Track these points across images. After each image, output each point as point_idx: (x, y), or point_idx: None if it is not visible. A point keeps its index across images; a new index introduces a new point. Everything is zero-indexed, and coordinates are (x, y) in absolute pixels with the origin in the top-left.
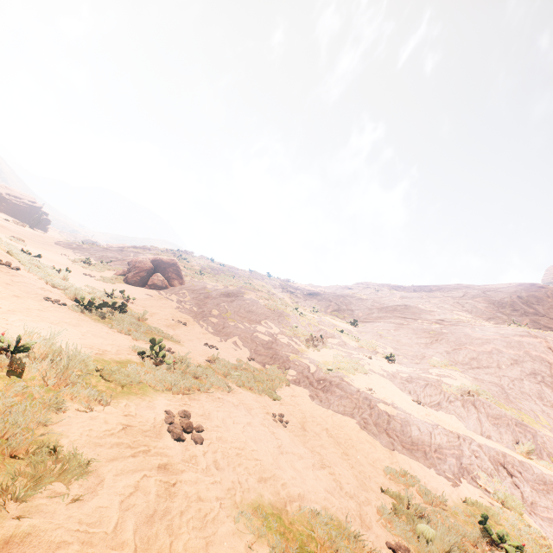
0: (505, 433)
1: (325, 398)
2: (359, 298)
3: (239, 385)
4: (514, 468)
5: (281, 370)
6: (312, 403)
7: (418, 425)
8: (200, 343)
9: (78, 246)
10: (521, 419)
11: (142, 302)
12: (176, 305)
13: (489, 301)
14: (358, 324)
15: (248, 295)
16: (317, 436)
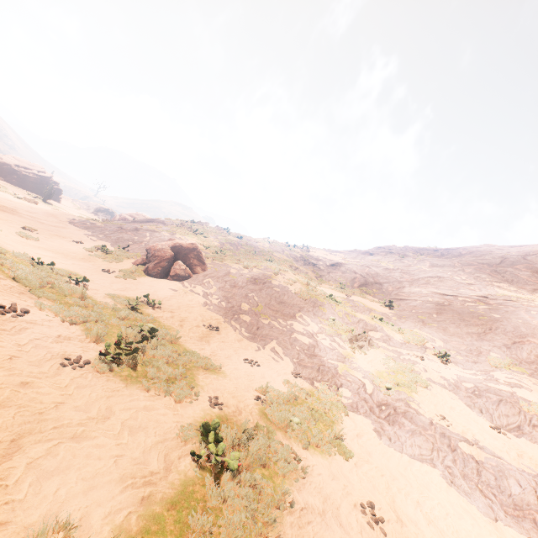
0: None
1: (393, 434)
2: (386, 268)
3: (306, 447)
4: None
5: (332, 389)
6: (381, 445)
7: (516, 477)
8: (239, 359)
9: (92, 225)
10: None
11: (168, 304)
12: (203, 300)
13: (532, 269)
14: (394, 306)
15: (275, 279)
16: (419, 532)
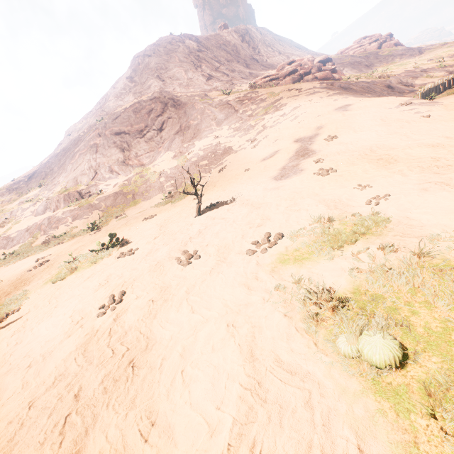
0: (62, 204)
1: None
2: (56, 155)
3: None
4: (42, 222)
5: None
6: None
7: (22, 232)
8: None
9: None
10: (69, 192)
11: None
12: None
13: (115, 96)
14: (42, 185)
15: None
16: None
